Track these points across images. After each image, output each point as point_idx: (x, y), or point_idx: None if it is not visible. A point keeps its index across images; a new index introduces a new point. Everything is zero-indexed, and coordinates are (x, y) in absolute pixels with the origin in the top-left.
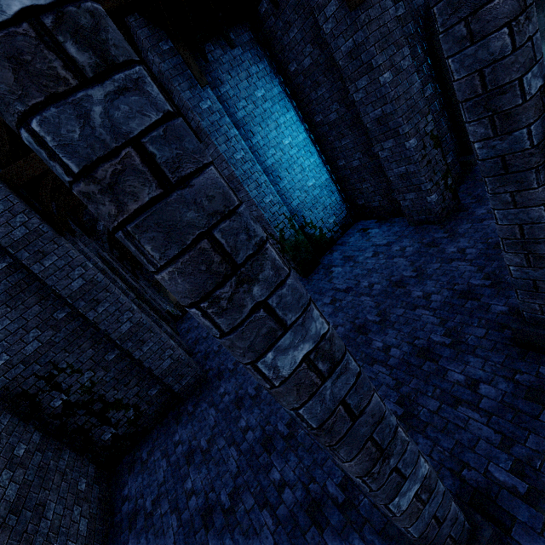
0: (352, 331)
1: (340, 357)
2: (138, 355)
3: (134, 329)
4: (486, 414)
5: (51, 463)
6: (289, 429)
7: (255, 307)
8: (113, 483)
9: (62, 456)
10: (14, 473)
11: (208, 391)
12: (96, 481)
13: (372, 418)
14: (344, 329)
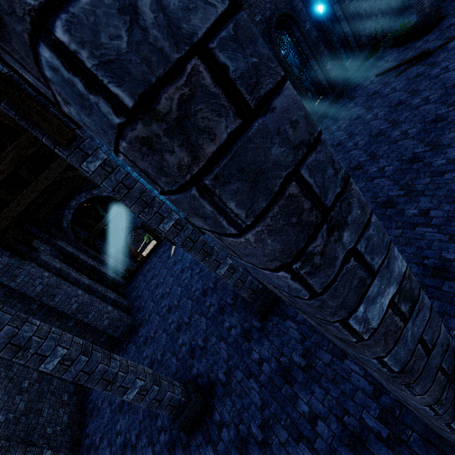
0: (201, 294)
1: (76, 358)
2: (86, 321)
3: (80, 307)
4: (228, 345)
5: (45, 388)
6: (161, 357)
7: (32, 355)
8: (86, 393)
9: (52, 383)
10: (23, 396)
11: (134, 334)
12: (75, 394)
13: (100, 372)
14: (198, 292)
